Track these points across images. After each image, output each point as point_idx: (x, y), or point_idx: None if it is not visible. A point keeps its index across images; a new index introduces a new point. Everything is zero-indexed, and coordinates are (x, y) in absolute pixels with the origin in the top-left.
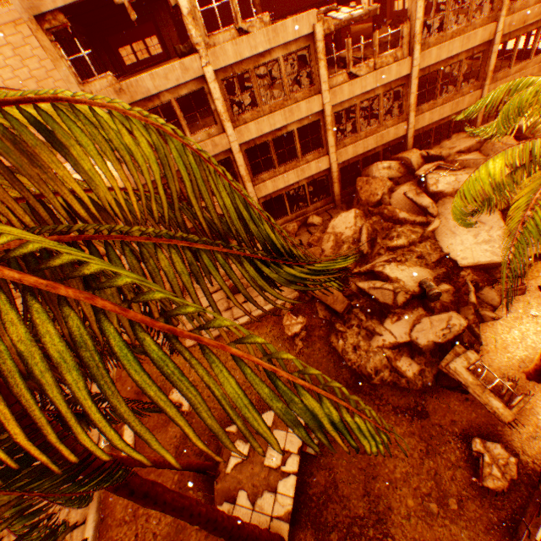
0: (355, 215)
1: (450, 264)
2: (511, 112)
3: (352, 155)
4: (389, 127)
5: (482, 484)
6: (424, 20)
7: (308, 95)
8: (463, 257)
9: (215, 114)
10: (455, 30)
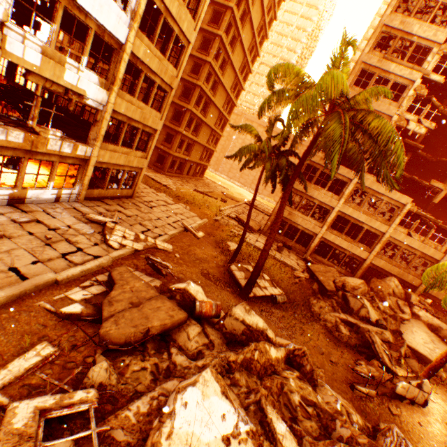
0: (362, 282)
1: (399, 339)
2: None
3: (381, 266)
4: (410, 274)
5: (353, 367)
6: None
7: (383, 222)
8: (410, 341)
9: (341, 193)
10: None
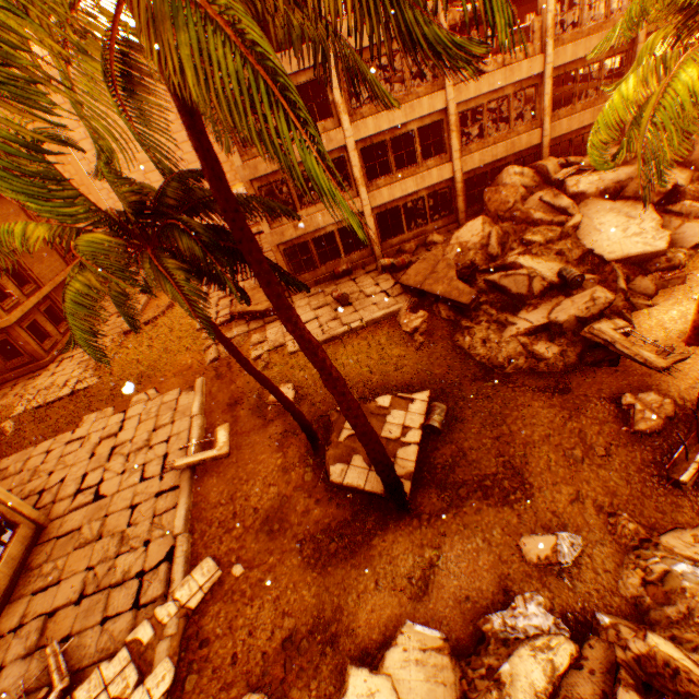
0: (483, 222)
1: (596, 261)
2: (634, 13)
3: (479, 165)
4: (520, 134)
5: (633, 430)
6: (557, 15)
7: (430, 91)
8: (610, 251)
9: (332, 106)
10: (591, 27)
